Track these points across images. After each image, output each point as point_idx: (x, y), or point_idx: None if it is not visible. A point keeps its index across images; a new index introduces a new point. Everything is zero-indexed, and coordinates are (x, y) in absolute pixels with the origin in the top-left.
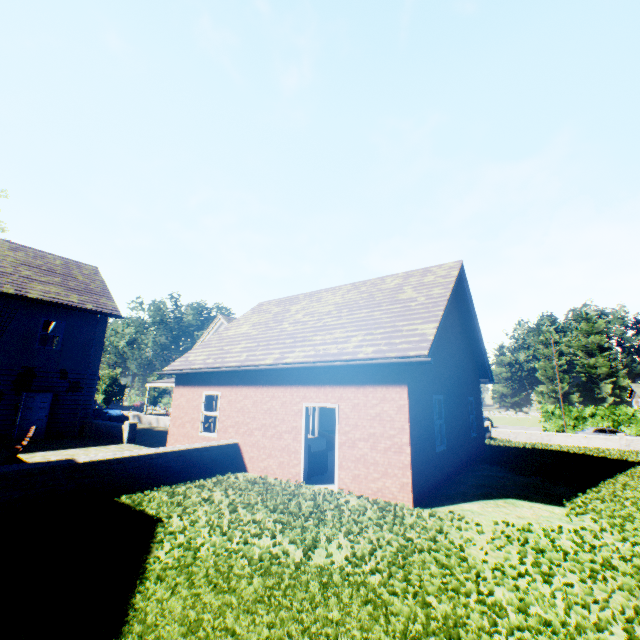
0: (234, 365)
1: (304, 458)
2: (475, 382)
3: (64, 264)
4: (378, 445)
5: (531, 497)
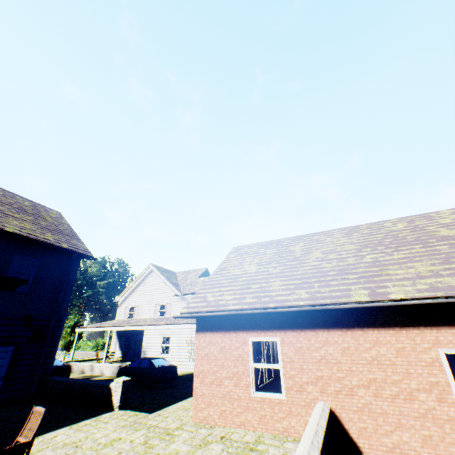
0: (303, 304)
1: None
2: None
3: (32, 205)
4: None
5: None
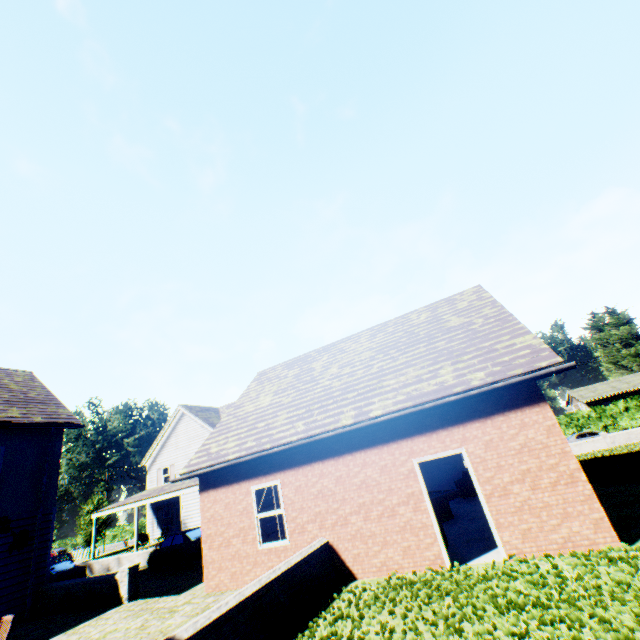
0: (296, 438)
1: (439, 531)
2: None
3: None
4: (540, 482)
5: None
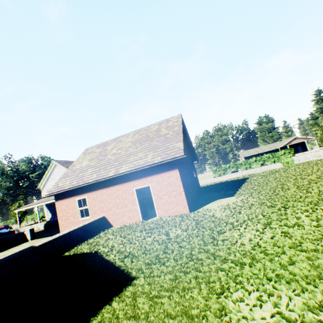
0: (92, 181)
1: (140, 211)
2: (193, 163)
3: None
4: (171, 195)
5: (224, 197)
